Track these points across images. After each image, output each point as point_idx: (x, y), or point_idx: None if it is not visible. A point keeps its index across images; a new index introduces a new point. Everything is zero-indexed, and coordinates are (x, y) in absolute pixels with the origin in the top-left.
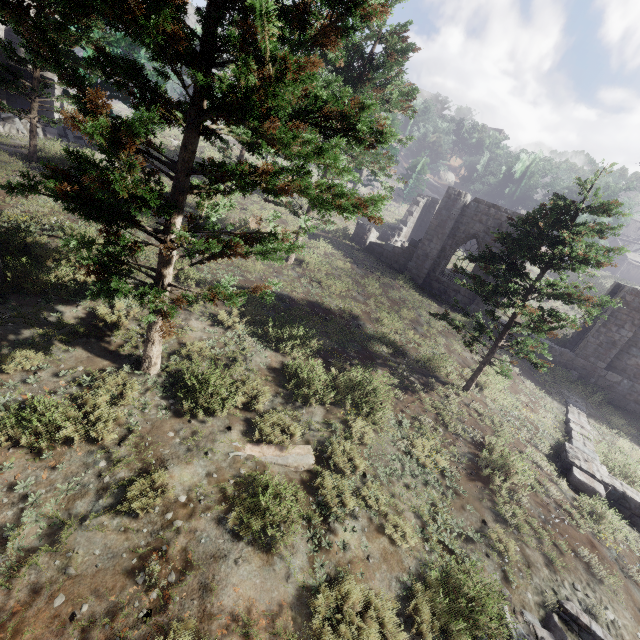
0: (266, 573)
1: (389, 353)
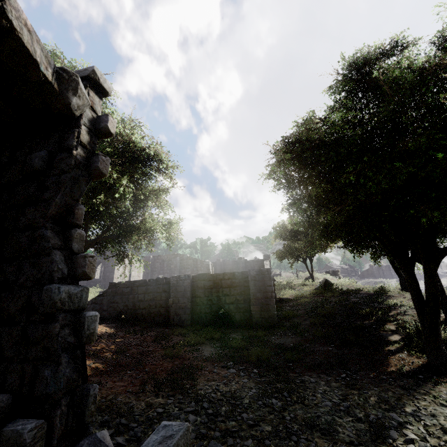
0: None
1: None
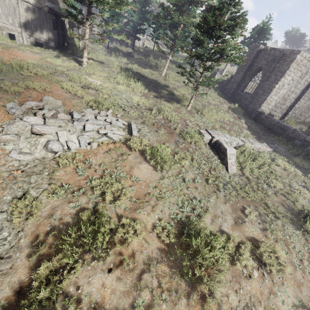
0: (66, 81)
1: (167, 94)
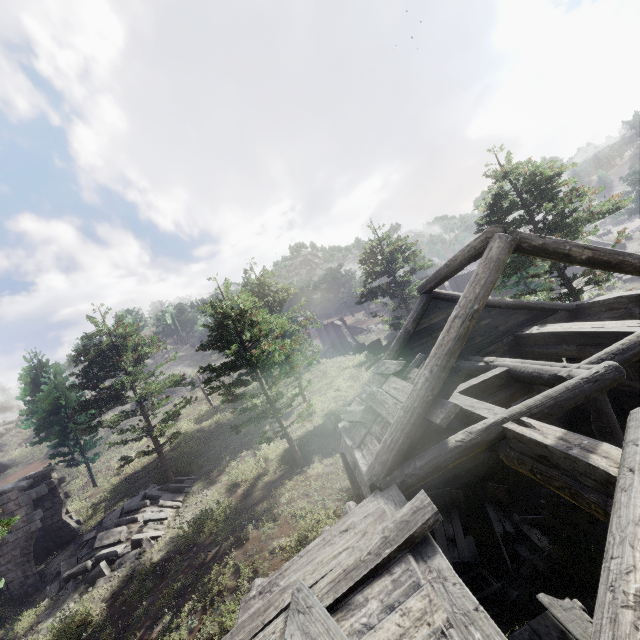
0: None
1: None
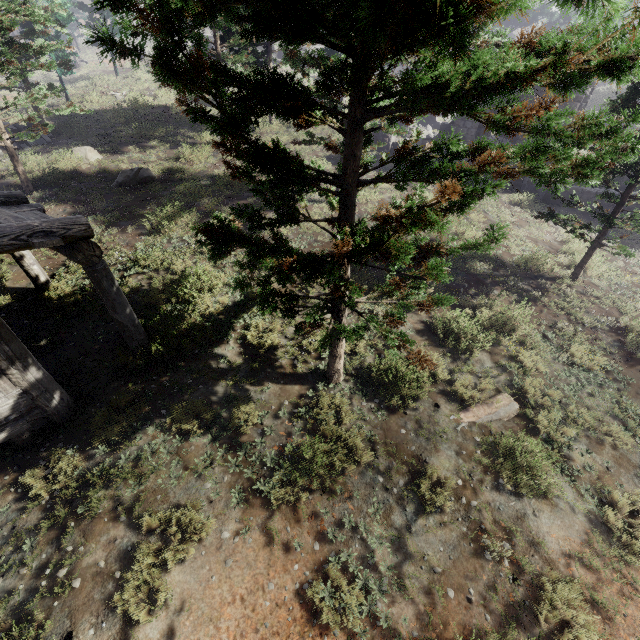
0: (558, 514)
1: (489, 268)
